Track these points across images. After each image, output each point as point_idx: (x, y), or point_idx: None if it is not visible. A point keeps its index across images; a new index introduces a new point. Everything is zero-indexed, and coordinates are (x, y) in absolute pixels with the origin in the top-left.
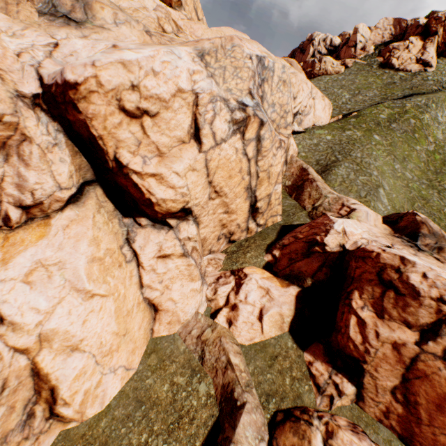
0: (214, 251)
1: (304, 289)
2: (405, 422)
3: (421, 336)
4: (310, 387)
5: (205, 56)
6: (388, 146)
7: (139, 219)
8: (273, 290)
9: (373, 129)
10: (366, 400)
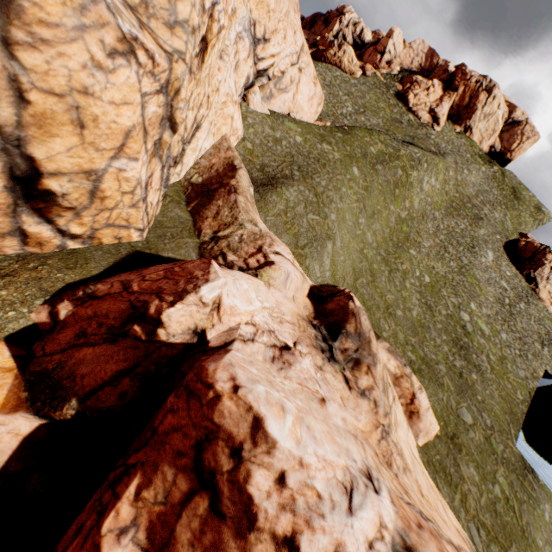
0: None
1: (58, 422)
2: None
3: None
4: None
5: None
6: (363, 190)
7: None
8: None
9: (357, 160)
10: None
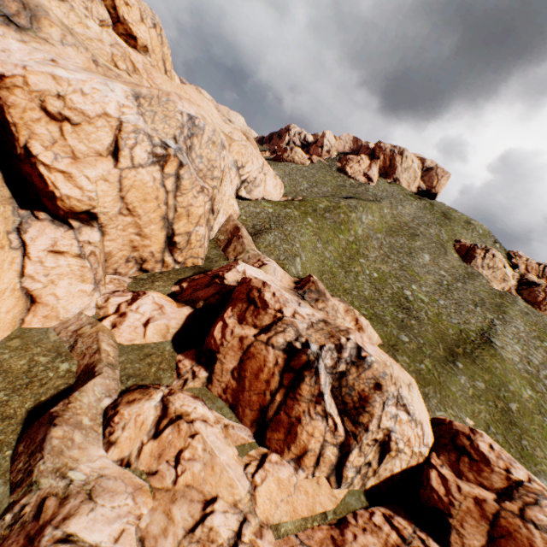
0: (122, 273)
1: (197, 311)
2: (236, 393)
3: (259, 332)
4: (172, 375)
5: (140, 99)
6: (317, 229)
7: (37, 213)
8: (168, 307)
9: (310, 213)
10: (214, 382)
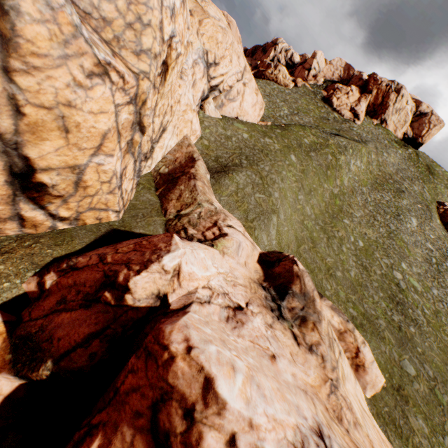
0: None
1: (36, 382)
2: None
3: None
4: None
5: None
6: (300, 172)
7: None
8: None
9: (293, 149)
10: None
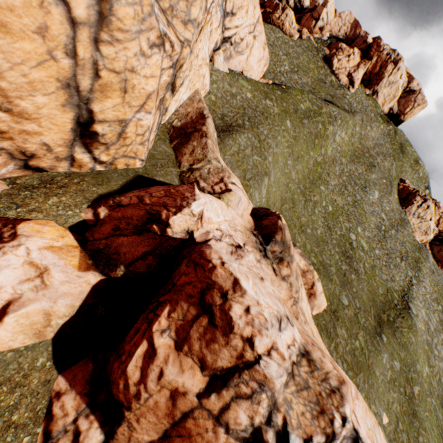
0: None
1: (112, 279)
2: None
3: (208, 385)
4: (33, 439)
5: None
6: (293, 139)
7: None
8: (56, 271)
9: (290, 114)
10: None
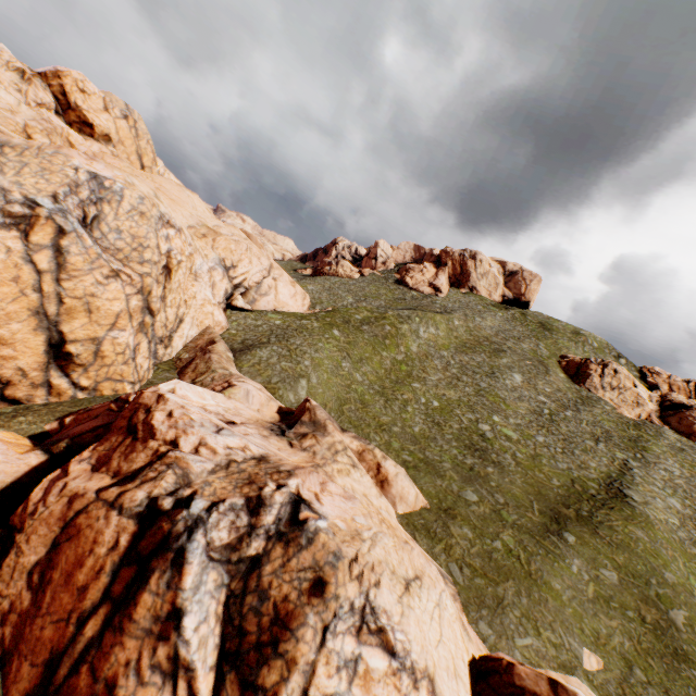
0: None
1: (56, 457)
2: (23, 623)
3: (114, 483)
4: None
5: (6, 148)
6: (345, 343)
7: None
8: None
9: (338, 325)
10: None
